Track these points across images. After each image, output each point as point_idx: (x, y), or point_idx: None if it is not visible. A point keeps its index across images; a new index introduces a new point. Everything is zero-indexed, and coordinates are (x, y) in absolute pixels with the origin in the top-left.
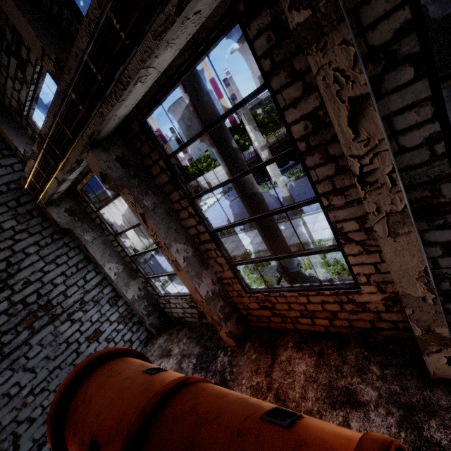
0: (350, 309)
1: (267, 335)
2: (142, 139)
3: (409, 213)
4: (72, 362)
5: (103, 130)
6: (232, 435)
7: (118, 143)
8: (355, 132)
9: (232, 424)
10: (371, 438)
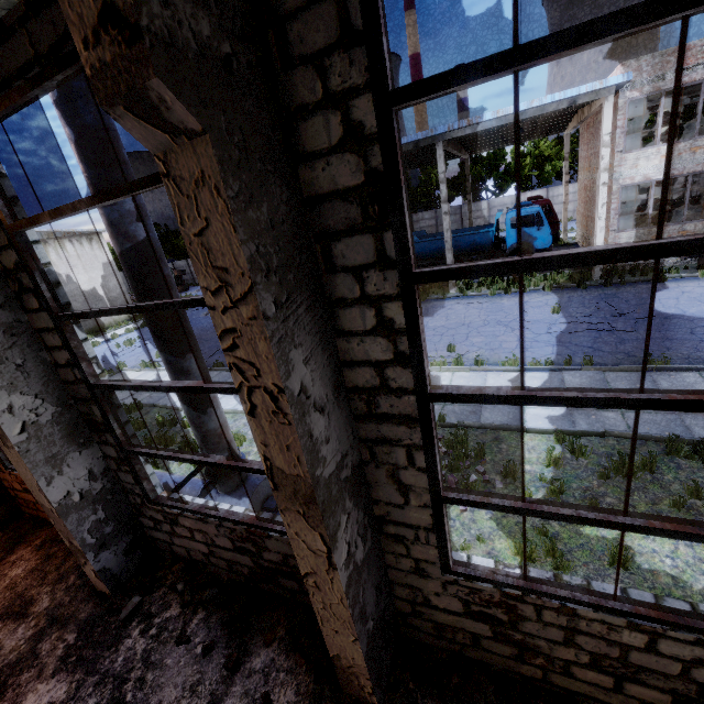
0: None
1: (29, 527)
2: None
3: (4, 430)
4: None
5: None
6: None
7: None
8: None
9: None
10: None
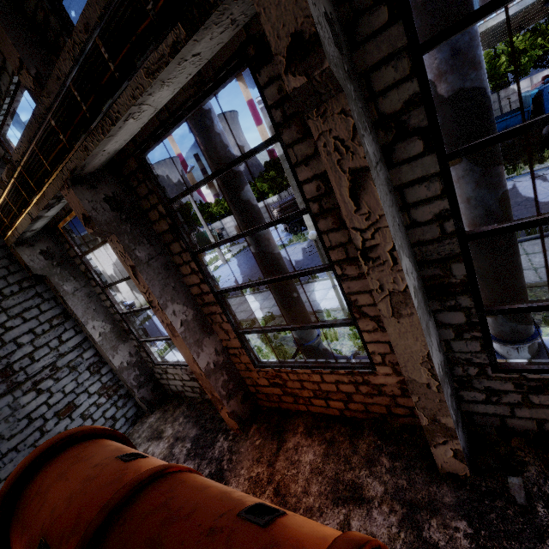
0: (366, 391)
1: (276, 417)
2: (139, 178)
3: (410, 294)
4: (33, 443)
5: (89, 165)
6: (202, 534)
7: (109, 180)
8: (356, 204)
9: (205, 522)
10: (348, 538)
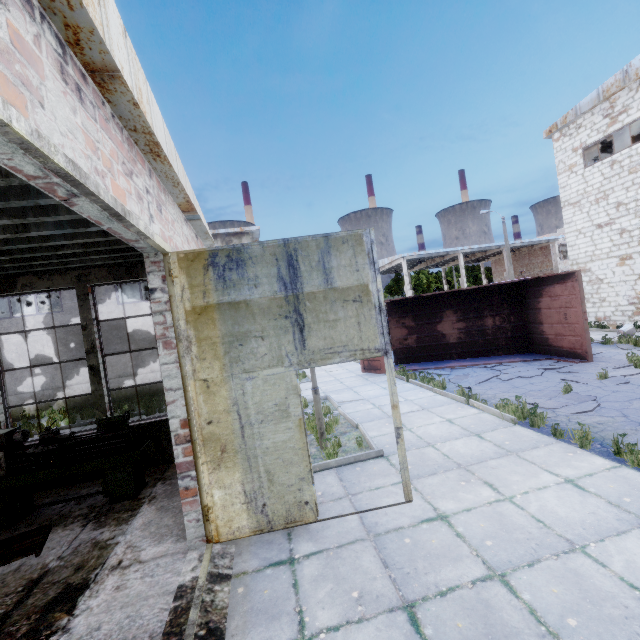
0: None
1: None
2: None
3: None
4: None
5: None
6: None
7: None
8: None
9: None
10: None
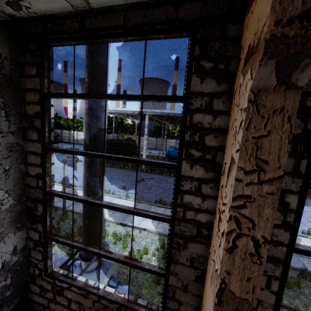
0: None
1: None
2: None
3: None
4: None
5: None
6: None
7: None
8: None
9: None
10: None
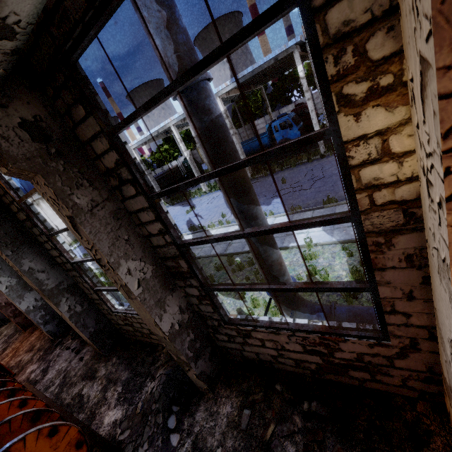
0: None
1: None
2: None
3: (0, 289)
4: None
5: None
6: None
7: None
8: None
9: None
10: None
